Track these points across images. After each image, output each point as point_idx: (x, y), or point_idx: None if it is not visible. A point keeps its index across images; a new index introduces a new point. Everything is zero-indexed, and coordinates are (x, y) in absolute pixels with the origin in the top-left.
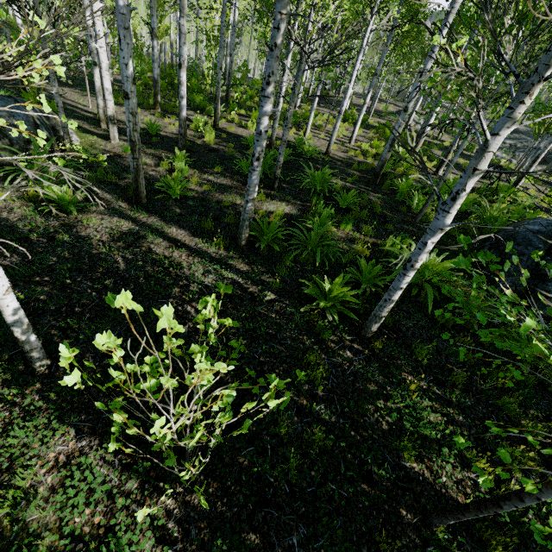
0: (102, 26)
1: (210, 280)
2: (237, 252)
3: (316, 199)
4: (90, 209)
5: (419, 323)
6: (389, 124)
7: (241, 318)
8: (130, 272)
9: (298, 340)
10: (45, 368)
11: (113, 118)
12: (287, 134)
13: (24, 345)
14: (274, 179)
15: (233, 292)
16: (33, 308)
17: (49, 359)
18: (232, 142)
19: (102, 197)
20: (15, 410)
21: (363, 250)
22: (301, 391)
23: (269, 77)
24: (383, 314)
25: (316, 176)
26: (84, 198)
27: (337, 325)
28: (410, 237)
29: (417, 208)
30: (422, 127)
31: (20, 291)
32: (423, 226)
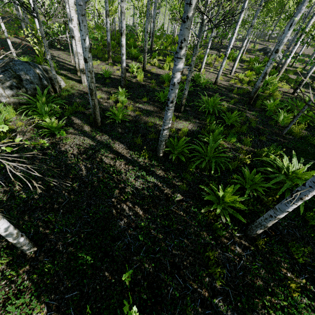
0: (74, 13)
1: (138, 184)
2: (157, 161)
3: (210, 119)
4: (68, 131)
5: (292, 222)
6: (257, 58)
7: (159, 215)
8: (89, 178)
9: (200, 235)
10: (32, 253)
11: (83, 70)
12: (191, 75)
13: (16, 244)
14: (181, 106)
15: (154, 193)
16: (30, 204)
17: (35, 246)
18: (154, 79)
19: (75, 122)
20: (12, 286)
21: (245, 159)
22: (203, 283)
23: (181, 43)
24: (268, 224)
25: (209, 101)
26: (65, 124)
27: (228, 223)
28: (279, 146)
29: (283, 123)
30: (281, 59)
31: (24, 191)
32: (287, 136)
